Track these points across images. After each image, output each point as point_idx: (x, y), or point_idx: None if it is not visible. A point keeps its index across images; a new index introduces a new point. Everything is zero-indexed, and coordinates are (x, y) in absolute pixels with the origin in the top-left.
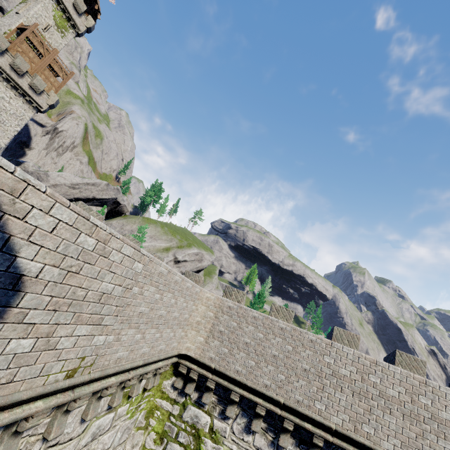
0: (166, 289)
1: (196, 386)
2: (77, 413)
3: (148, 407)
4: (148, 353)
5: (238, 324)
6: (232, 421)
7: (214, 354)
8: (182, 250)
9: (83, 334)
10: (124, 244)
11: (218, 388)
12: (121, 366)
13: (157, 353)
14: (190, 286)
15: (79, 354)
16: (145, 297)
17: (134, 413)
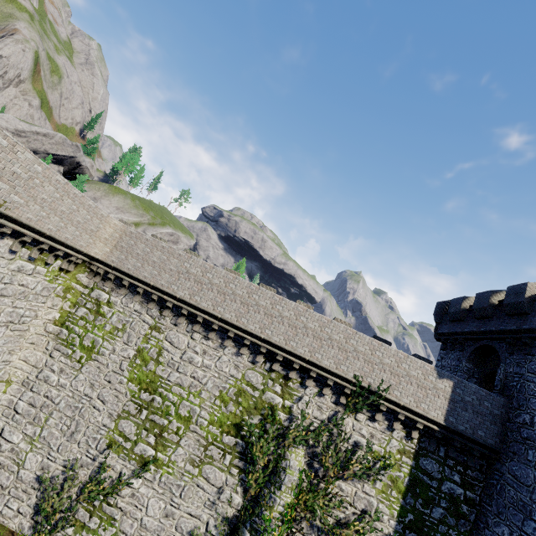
0: (66, 195)
1: (102, 279)
2: (6, 244)
3: (66, 285)
4: (55, 232)
5: (135, 243)
6: (122, 297)
7: (115, 259)
8: (154, 228)
9: (4, 188)
10: (26, 151)
11: (117, 280)
12: (32, 225)
13: (64, 238)
14: (93, 206)
15: (3, 198)
16: (47, 191)
17: (53, 282)
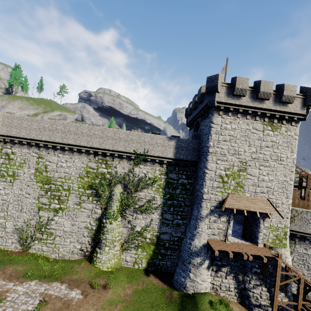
0: None
1: (4, 143)
2: None
3: None
4: None
5: (11, 120)
6: (18, 148)
7: (5, 131)
8: (47, 114)
9: None
10: None
11: (12, 142)
12: None
13: None
14: None
15: None
16: None
17: None
